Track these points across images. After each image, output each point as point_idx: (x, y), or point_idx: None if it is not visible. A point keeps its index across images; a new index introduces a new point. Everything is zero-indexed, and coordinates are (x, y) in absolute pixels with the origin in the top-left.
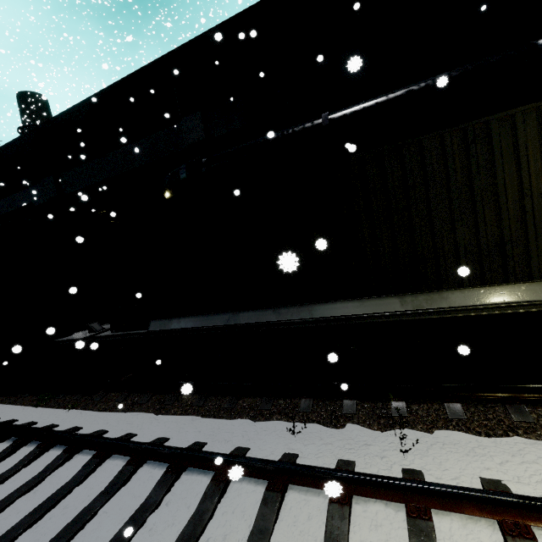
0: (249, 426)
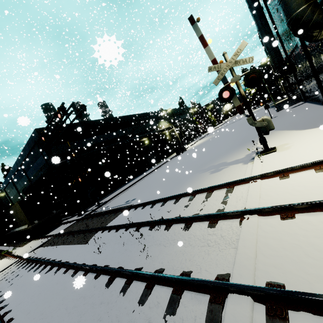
0: (12, 247)
